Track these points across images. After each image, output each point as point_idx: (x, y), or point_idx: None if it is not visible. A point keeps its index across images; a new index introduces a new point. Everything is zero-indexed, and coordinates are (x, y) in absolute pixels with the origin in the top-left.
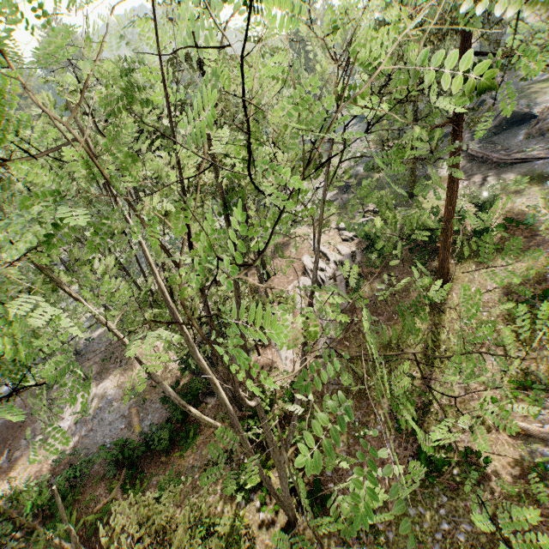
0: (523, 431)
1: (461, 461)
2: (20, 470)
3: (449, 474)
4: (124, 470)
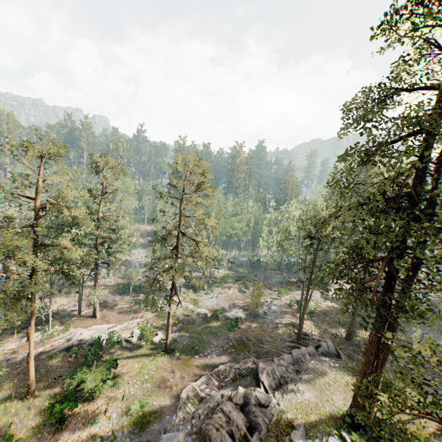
0: None
1: None
2: None
3: None
4: None
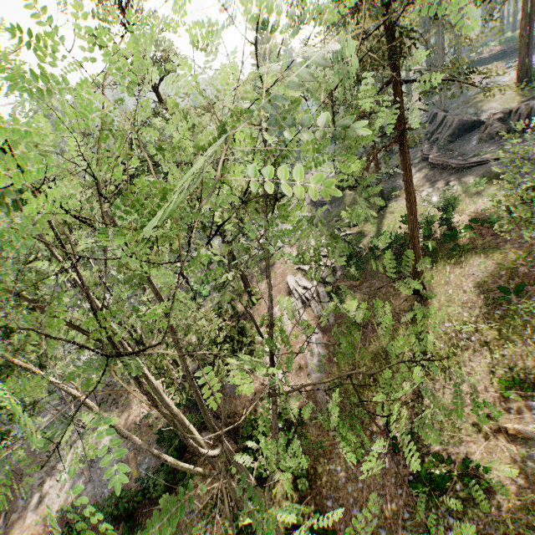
0: (521, 434)
1: (463, 474)
2: (16, 534)
3: (451, 491)
4: (122, 522)
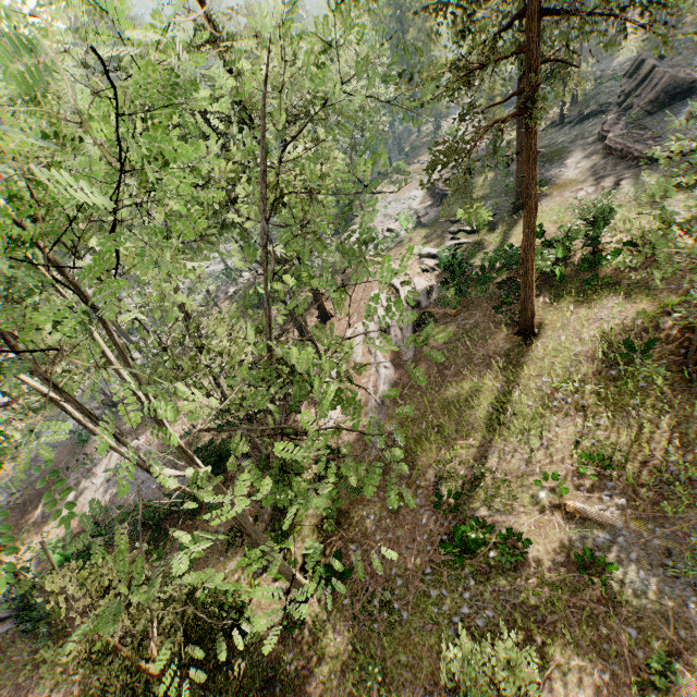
0: (582, 513)
1: (502, 543)
2: (52, 525)
3: (482, 557)
4: (150, 531)
